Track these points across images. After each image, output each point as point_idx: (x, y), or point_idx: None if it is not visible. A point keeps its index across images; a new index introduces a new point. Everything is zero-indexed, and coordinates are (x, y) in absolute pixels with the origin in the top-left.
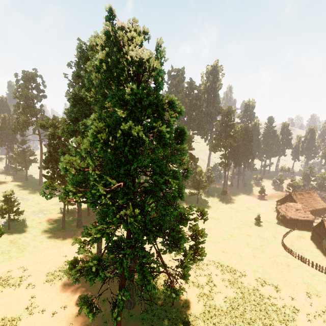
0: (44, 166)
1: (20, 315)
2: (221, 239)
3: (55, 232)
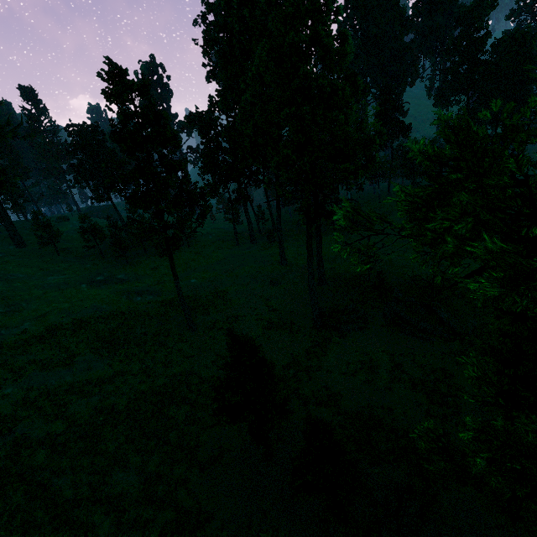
0: (203, 172)
1: (227, 289)
2: None
3: (231, 248)
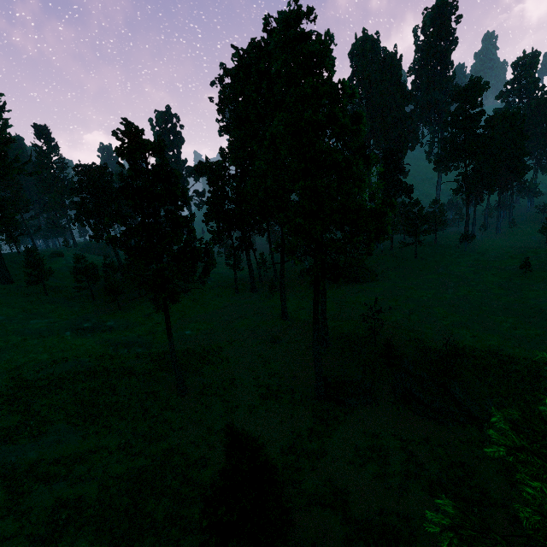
0: (208, 218)
1: (223, 344)
2: (453, 295)
3: (230, 295)
